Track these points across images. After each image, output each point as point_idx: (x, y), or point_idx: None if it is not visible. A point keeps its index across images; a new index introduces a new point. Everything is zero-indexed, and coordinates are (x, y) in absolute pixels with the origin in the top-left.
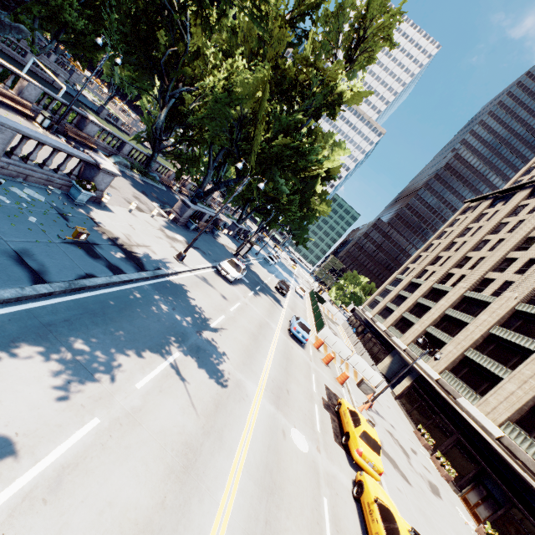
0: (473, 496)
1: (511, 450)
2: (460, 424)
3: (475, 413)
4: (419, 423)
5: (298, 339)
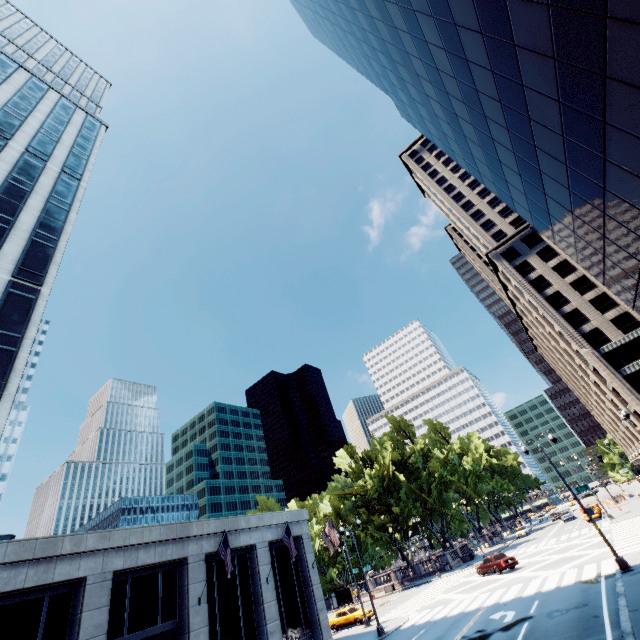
0: None
1: None
2: None
3: None
4: None
5: (568, 519)
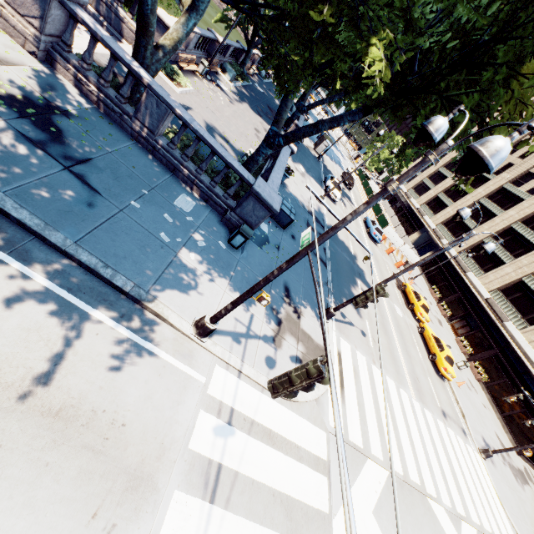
0: (458, 324)
1: (491, 305)
2: (463, 288)
3: (476, 283)
4: (433, 284)
5: (375, 241)
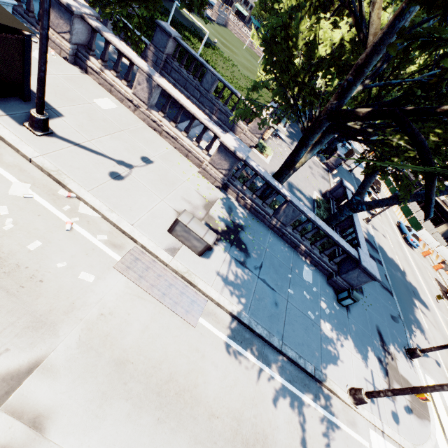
0: None
1: None
2: None
3: None
4: None
5: (413, 246)
